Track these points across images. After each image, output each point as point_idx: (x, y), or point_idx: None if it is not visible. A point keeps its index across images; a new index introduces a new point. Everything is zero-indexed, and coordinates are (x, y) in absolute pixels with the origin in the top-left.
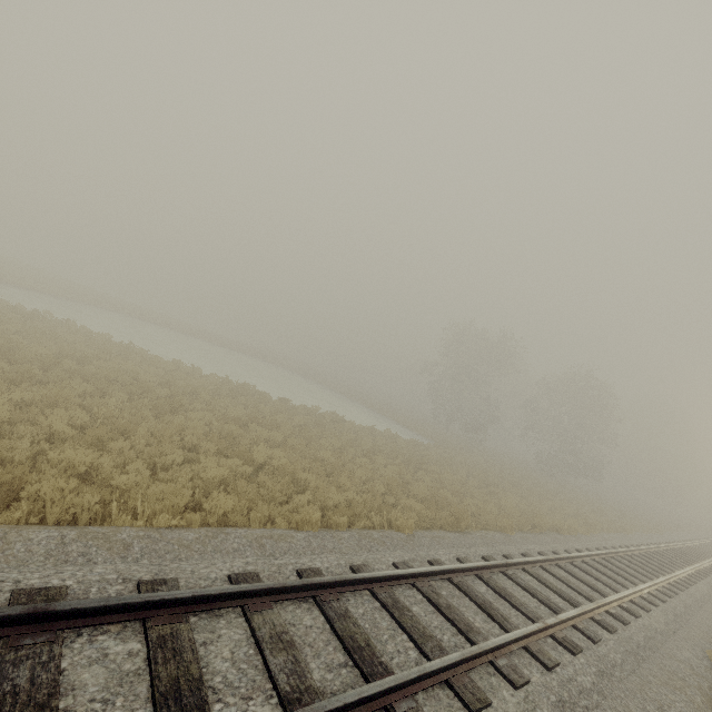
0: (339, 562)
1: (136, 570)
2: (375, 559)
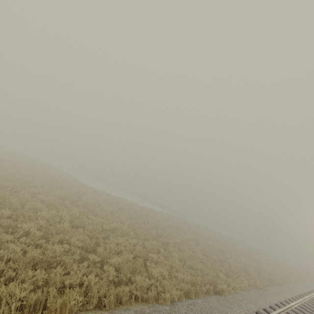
0: None
1: None
2: None
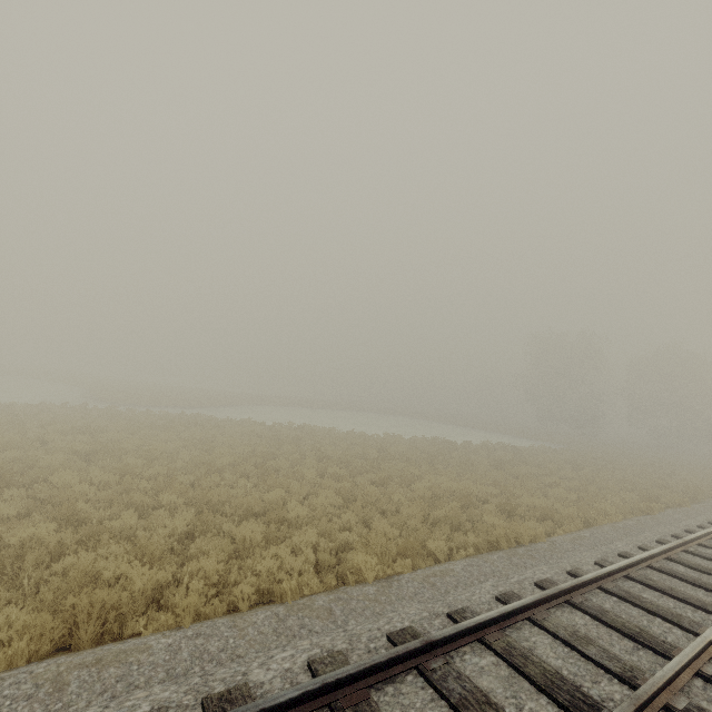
0: (699, 522)
1: (658, 533)
2: (707, 518)
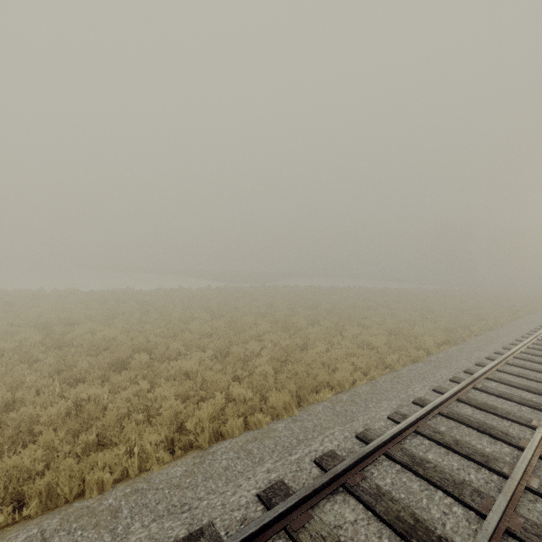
0: None
1: None
2: None
